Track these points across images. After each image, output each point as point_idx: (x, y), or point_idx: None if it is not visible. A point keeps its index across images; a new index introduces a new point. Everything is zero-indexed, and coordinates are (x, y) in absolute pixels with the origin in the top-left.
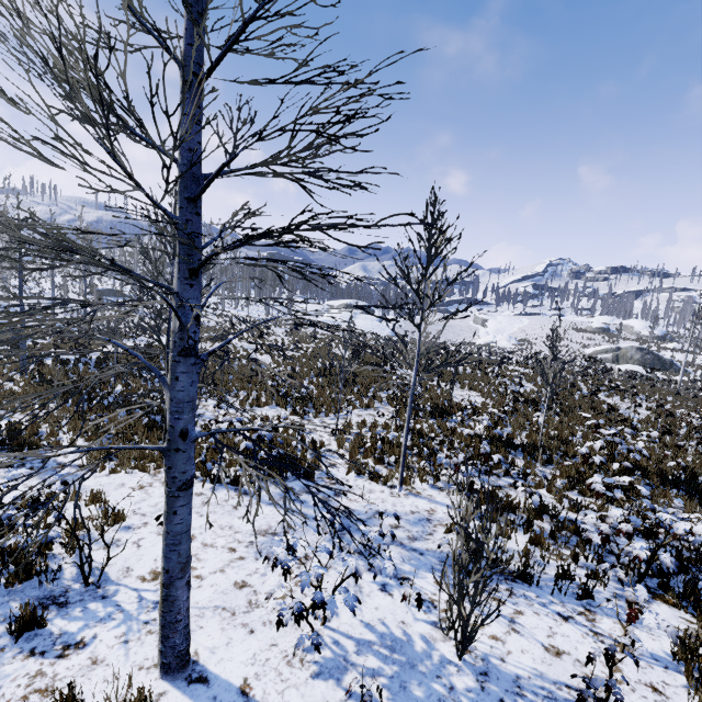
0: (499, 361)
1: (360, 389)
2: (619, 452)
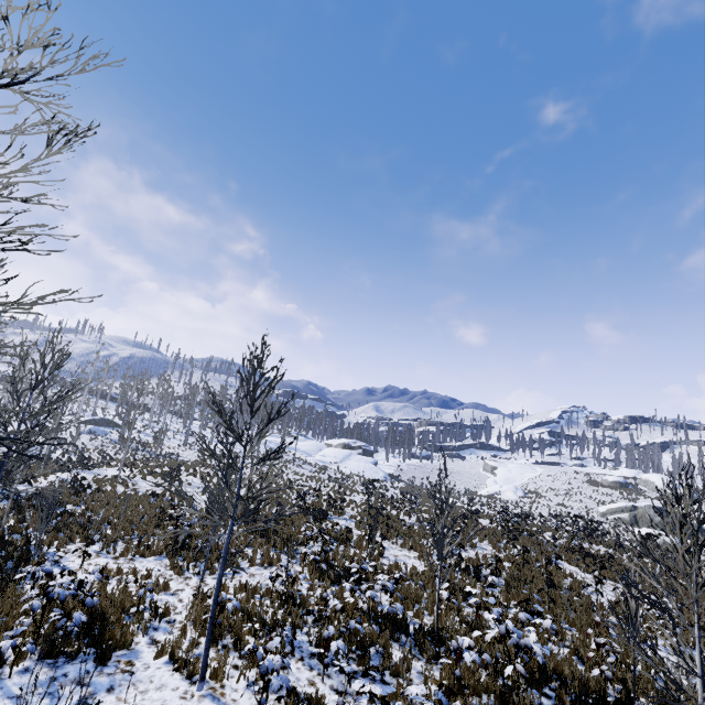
0: (463, 515)
1: (276, 541)
2: (524, 648)
